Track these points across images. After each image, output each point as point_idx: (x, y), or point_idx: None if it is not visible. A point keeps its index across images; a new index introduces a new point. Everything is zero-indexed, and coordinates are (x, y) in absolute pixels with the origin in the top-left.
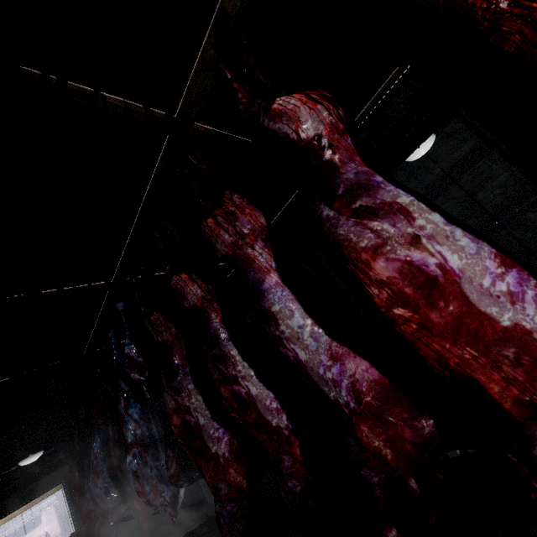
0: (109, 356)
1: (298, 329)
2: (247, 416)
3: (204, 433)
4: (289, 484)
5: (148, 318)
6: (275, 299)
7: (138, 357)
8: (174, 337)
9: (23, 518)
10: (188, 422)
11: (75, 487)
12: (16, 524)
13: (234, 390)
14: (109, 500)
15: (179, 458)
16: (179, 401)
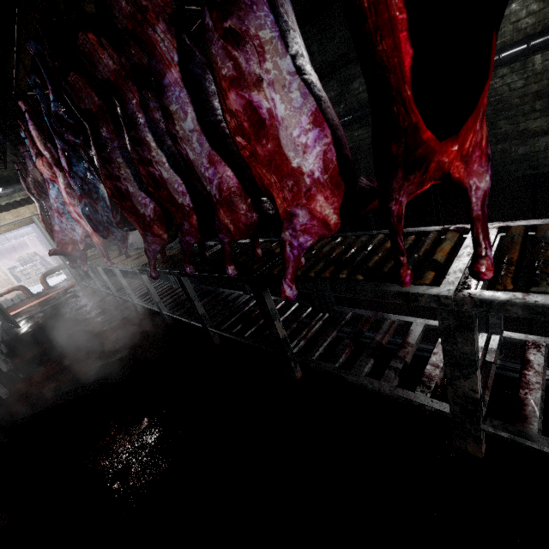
0: (38, 108)
1: (186, 133)
2: (160, 193)
3: (132, 199)
4: (185, 239)
5: (64, 78)
6: (171, 99)
7: (68, 119)
8: (96, 108)
9: (8, 239)
10: (118, 188)
11: (44, 222)
12: (4, 242)
13: (148, 171)
14: (75, 235)
15: (121, 215)
16: (108, 170)
